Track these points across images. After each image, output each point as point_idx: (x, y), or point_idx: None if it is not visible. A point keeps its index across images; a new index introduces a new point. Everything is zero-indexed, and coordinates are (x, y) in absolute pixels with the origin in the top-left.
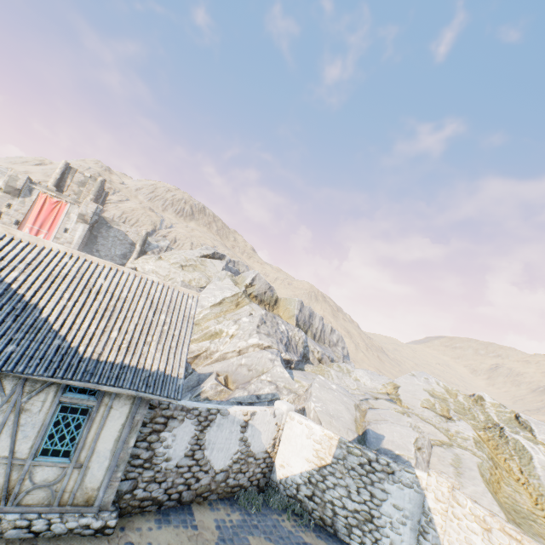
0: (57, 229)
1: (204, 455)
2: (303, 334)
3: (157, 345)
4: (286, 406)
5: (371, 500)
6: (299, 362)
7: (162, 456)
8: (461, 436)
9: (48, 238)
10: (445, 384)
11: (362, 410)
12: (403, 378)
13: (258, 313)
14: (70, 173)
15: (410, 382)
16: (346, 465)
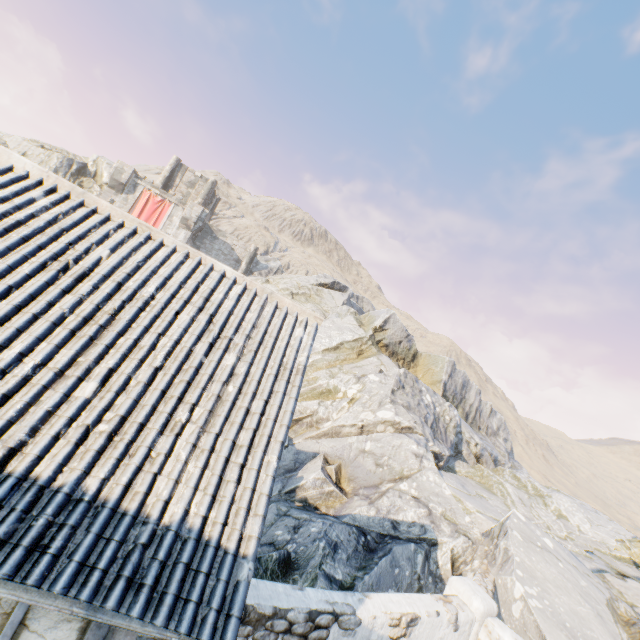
0: None
1: None
2: (456, 412)
3: (197, 435)
4: (481, 604)
5: None
6: (449, 457)
7: None
8: None
9: None
10: None
11: (622, 619)
12: None
13: (393, 371)
14: (180, 171)
15: None
16: None
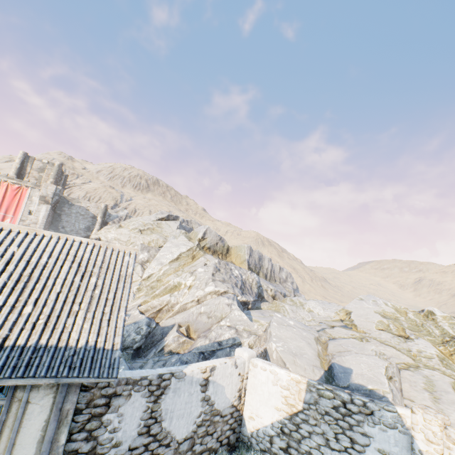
0: (22, 212)
1: (162, 427)
2: (255, 275)
3: (85, 314)
4: (247, 353)
5: (352, 446)
6: (255, 302)
7: (108, 443)
8: (424, 355)
9: (14, 221)
10: (393, 304)
11: (322, 343)
12: (352, 303)
13: (212, 263)
14: (29, 161)
15: (360, 307)
16: (319, 410)
